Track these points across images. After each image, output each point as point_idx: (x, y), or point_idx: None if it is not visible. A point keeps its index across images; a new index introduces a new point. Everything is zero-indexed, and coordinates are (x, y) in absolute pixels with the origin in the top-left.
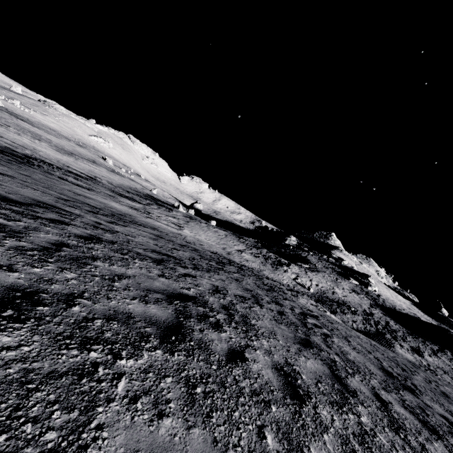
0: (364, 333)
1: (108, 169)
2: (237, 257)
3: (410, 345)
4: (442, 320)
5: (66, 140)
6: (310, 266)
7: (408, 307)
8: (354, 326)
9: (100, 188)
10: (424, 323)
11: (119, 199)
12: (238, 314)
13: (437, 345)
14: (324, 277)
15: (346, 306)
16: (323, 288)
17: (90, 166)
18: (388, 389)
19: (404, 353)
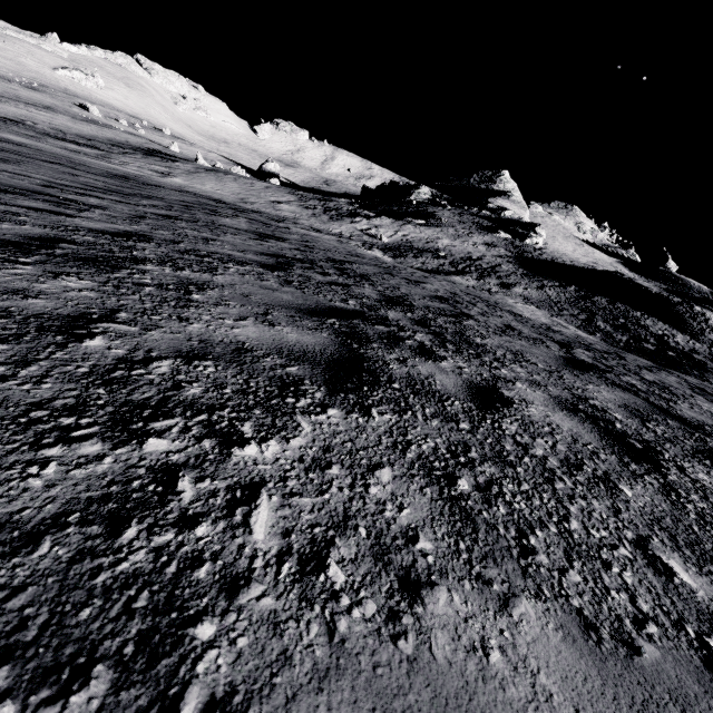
0: (423, 270)
1: (77, 118)
2: (258, 206)
3: (503, 282)
4: (658, 276)
5: (2, 81)
6: (429, 222)
7: (593, 262)
8: (416, 266)
9: (11, 128)
10: (581, 269)
11: (47, 141)
12: (2, 160)
13: (563, 283)
14: (441, 232)
15: (434, 253)
16: (415, 238)
17: (29, 112)
18: (193, 219)
19: (461, 280)
